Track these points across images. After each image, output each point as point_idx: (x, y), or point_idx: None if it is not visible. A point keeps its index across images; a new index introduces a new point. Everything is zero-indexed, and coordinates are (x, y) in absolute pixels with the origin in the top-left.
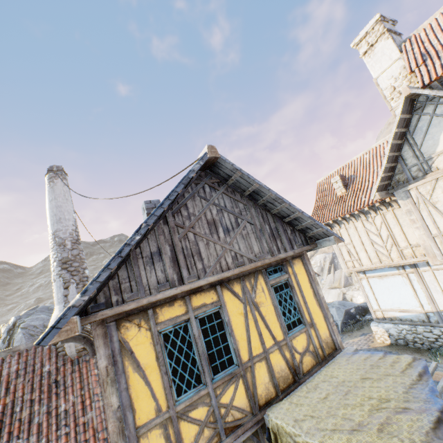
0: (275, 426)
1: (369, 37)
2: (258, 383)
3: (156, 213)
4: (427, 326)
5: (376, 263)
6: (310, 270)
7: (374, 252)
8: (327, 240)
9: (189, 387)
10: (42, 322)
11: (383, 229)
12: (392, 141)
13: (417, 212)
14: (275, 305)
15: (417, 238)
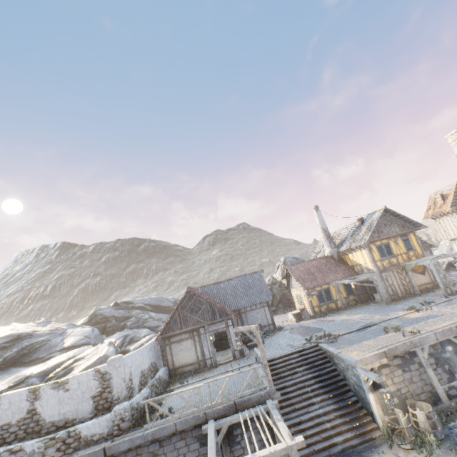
0: (403, 264)
1: (452, 136)
2: (399, 259)
3: (376, 224)
4: None
5: None
6: (415, 236)
7: (455, 230)
8: (421, 227)
9: (383, 256)
10: (294, 261)
11: None
12: (454, 190)
13: None
14: (403, 244)
15: None
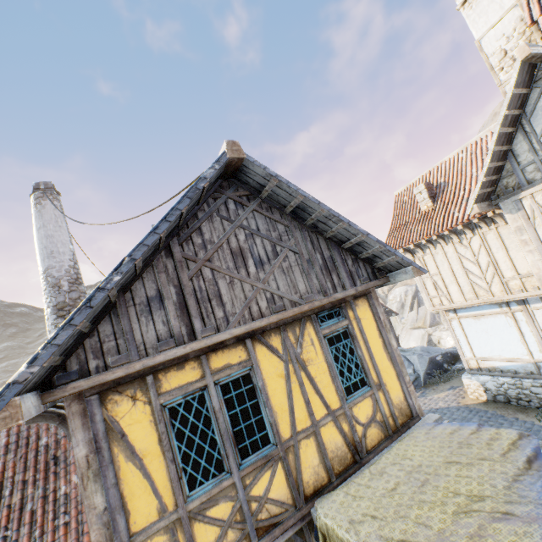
0: (324, 526)
1: None
2: (304, 467)
3: (147, 242)
4: (536, 379)
5: (472, 299)
6: (379, 313)
7: (468, 285)
8: (403, 272)
9: (206, 477)
10: None
11: (483, 254)
12: (499, 129)
13: (532, 229)
14: (329, 362)
15: (530, 265)
